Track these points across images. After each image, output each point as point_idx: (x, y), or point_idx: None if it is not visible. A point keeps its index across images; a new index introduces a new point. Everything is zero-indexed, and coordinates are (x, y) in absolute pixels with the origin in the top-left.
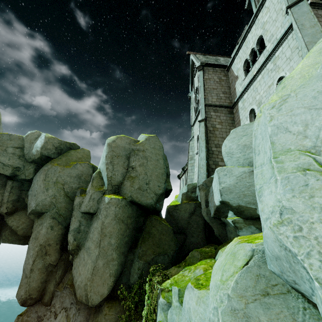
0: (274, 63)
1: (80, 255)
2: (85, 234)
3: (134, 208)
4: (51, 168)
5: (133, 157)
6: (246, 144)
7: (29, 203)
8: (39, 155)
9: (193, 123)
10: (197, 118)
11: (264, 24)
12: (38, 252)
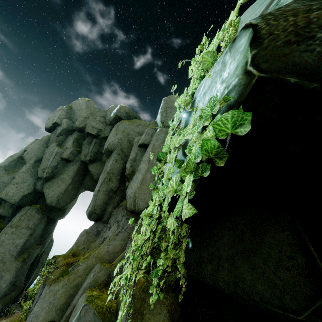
0: None
1: (133, 178)
2: (139, 163)
3: None
4: (121, 124)
5: None
6: None
7: (104, 149)
8: (114, 116)
9: None
10: None
11: None
12: (104, 179)
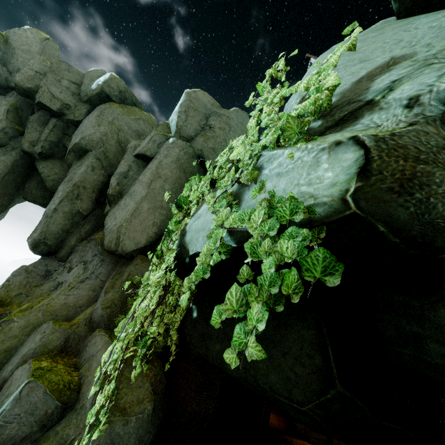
0: None
1: (120, 203)
2: (133, 182)
3: (201, 172)
4: (109, 109)
5: (213, 117)
6: None
7: (71, 143)
8: (99, 90)
9: None
10: None
11: None
12: (68, 194)
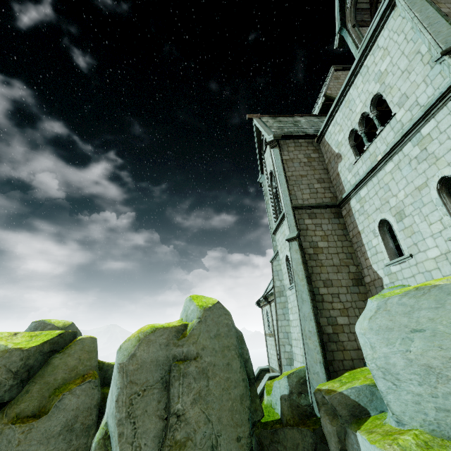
0: (423, 146)
1: None
2: None
3: None
4: (1, 436)
5: (176, 385)
6: (432, 365)
7: None
8: None
9: (274, 230)
10: (281, 226)
11: (382, 76)
12: None
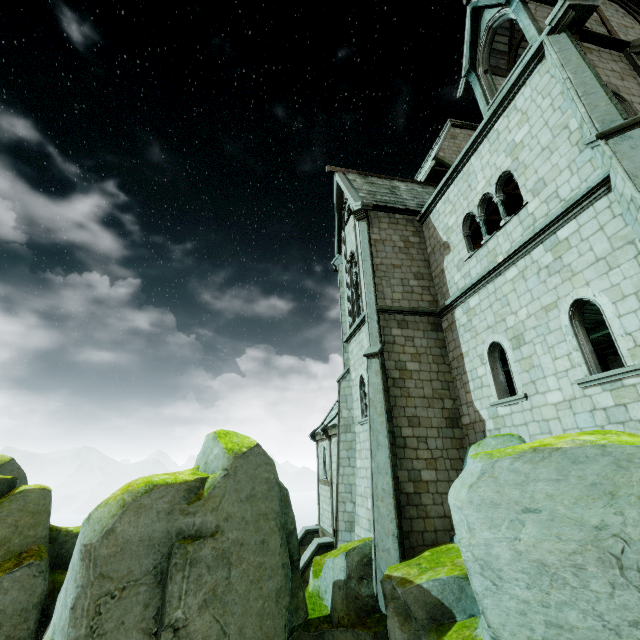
0: (557, 254)
1: None
2: None
3: None
4: None
5: (178, 579)
6: (547, 562)
7: None
8: None
9: (347, 337)
10: (359, 333)
11: (515, 148)
12: None
